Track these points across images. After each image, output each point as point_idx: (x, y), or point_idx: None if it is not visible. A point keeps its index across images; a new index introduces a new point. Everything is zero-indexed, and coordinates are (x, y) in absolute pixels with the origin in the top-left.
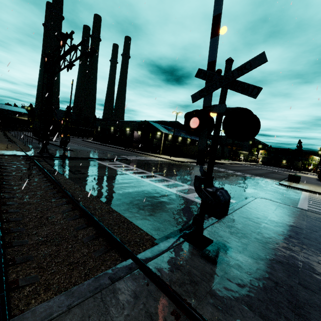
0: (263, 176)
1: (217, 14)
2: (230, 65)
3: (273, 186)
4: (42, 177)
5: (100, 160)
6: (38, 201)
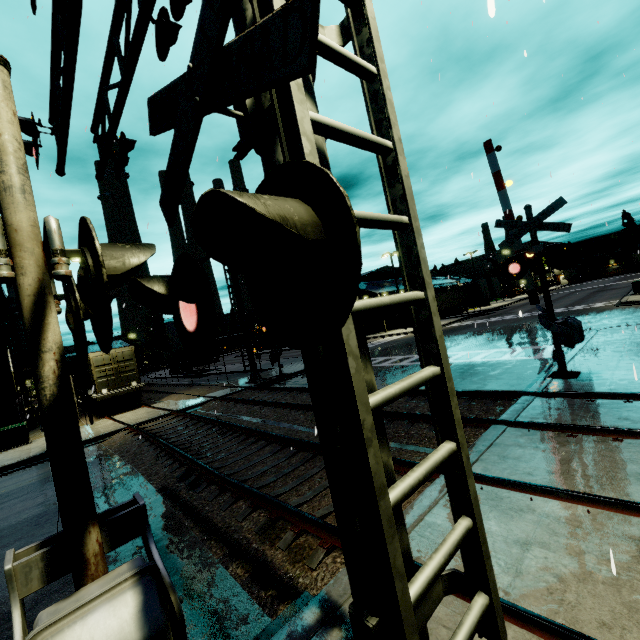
0: (586, 302)
1: (496, 171)
2: (530, 211)
3: (613, 310)
4: None
5: None
6: None
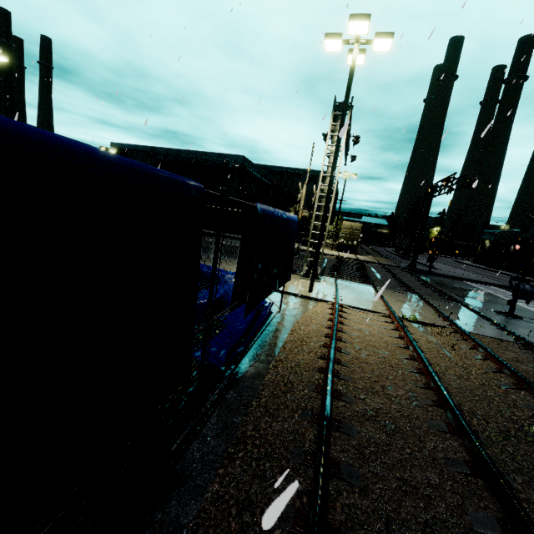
0: None
1: None
2: None
3: None
4: (415, 279)
5: (469, 281)
6: (416, 286)
